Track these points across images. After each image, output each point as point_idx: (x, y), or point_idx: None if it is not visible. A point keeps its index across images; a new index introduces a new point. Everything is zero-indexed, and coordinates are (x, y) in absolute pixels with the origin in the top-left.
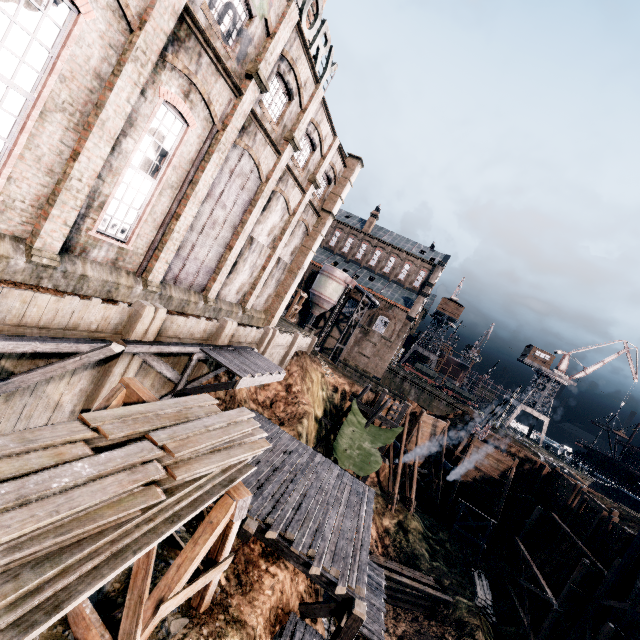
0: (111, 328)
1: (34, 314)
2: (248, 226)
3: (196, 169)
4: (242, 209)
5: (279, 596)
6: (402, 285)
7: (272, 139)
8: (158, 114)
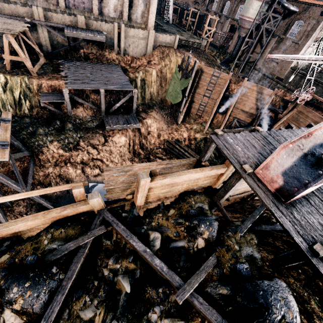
0: (30, 16)
1: (7, 10)
2: None
3: None
4: None
5: (57, 86)
6: None
7: None
8: None
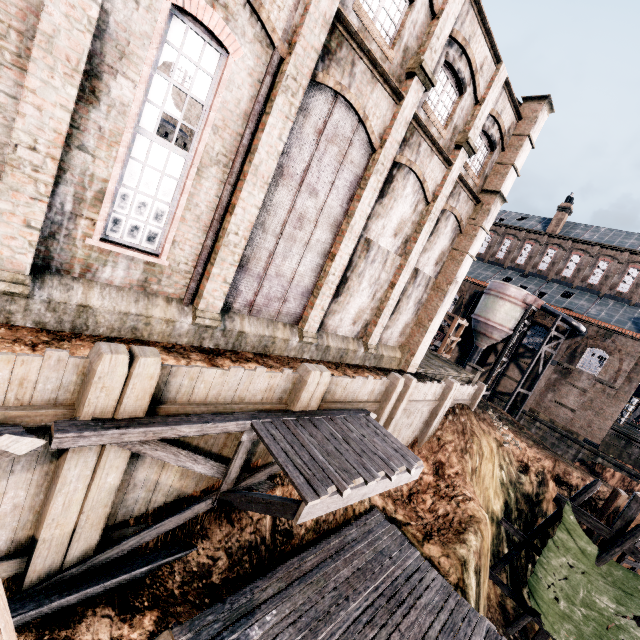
0: (44, 398)
1: None
2: (357, 220)
3: (255, 131)
4: (345, 195)
5: None
6: (626, 300)
7: (383, 69)
8: (171, 37)
